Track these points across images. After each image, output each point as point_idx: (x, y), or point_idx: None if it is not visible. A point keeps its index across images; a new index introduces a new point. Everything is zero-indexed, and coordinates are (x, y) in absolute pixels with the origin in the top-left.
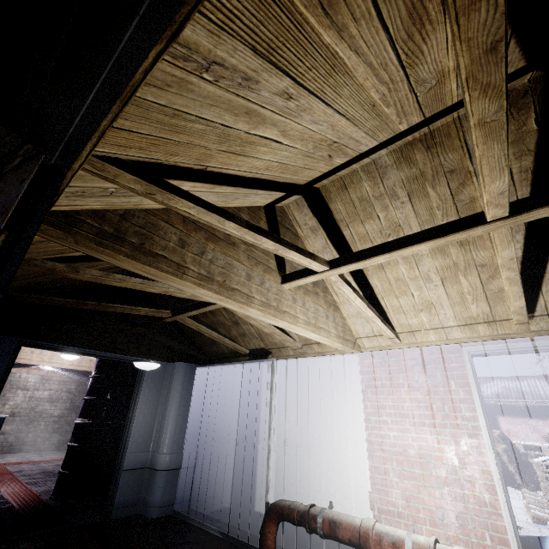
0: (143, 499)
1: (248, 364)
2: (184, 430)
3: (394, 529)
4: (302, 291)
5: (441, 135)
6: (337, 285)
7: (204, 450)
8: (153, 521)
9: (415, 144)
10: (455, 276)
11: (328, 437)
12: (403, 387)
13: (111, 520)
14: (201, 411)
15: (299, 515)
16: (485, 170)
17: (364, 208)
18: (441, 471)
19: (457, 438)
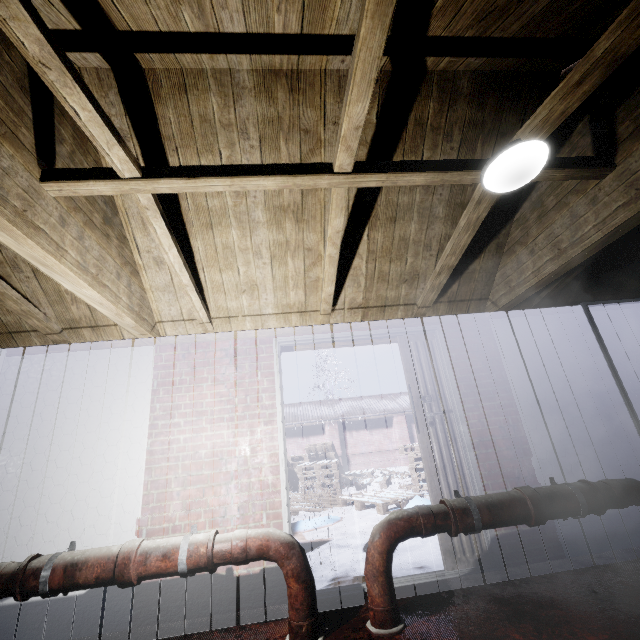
0: None
1: None
2: None
3: (168, 539)
4: (82, 217)
5: (306, 82)
6: (148, 215)
7: None
8: None
9: (280, 77)
10: (284, 256)
11: (86, 460)
12: (207, 381)
13: None
14: None
15: (4, 580)
16: (359, 73)
17: (206, 134)
18: (232, 465)
19: (254, 428)
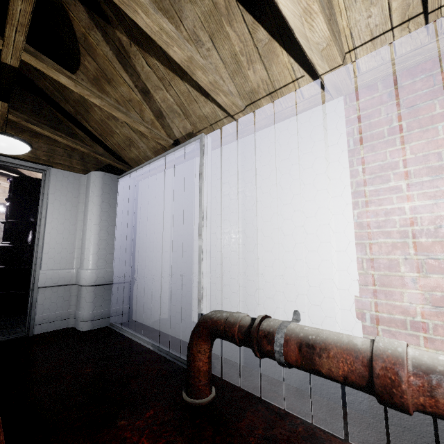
0: (74, 314)
1: (171, 156)
2: (112, 246)
3: None
4: None
5: None
6: None
7: (139, 266)
8: (82, 335)
9: None
10: None
11: (287, 230)
12: (443, 119)
13: (35, 335)
14: (131, 227)
15: (243, 332)
16: None
17: None
18: None
19: None
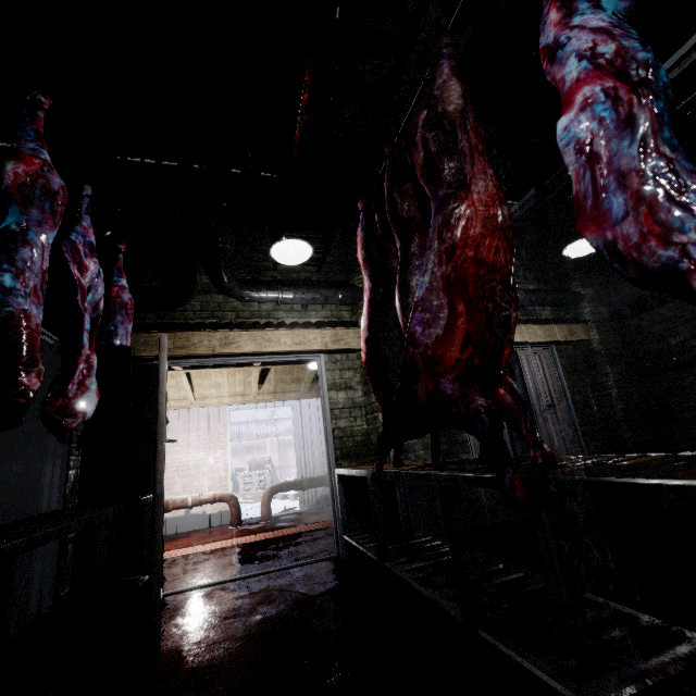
0: None
1: None
2: None
3: (182, 496)
4: None
5: None
6: (181, 375)
7: None
8: None
9: None
10: (234, 373)
11: None
12: (192, 429)
13: None
14: None
15: None
16: None
17: None
18: (205, 469)
19: (216, 452)
